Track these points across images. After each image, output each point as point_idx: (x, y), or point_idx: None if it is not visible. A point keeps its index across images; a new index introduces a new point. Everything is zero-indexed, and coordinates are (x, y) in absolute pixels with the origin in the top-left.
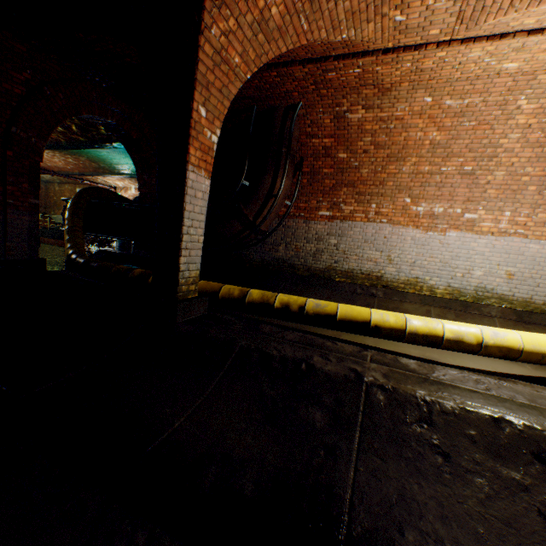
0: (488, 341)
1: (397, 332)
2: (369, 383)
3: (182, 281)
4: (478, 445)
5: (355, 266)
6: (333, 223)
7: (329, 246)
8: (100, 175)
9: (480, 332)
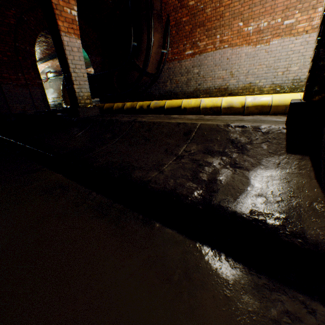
0: (248, 104)
1: (195, 109)
2: (136, 121)
3: (79, 98)
4: (163, 134)
5: (210, 85)
6: (194, 58)
7: (194, 75)
8: (87, 68)
9: (245, 99)
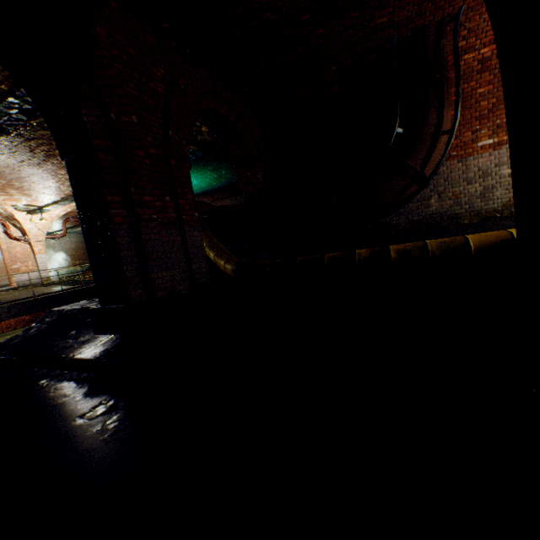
0: None
1: None
2: None
3: None
4: None
5: None
6: (500, 150)
7: (501, 179)
8: None
9: None
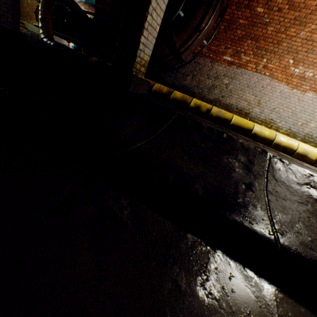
0: None
1: (267, 141)
2: (272, 156)
3: (137, 59)
4: None
5: (234, 103)
6: (230, 67)
7: (222, 85)
8: None
9: None
